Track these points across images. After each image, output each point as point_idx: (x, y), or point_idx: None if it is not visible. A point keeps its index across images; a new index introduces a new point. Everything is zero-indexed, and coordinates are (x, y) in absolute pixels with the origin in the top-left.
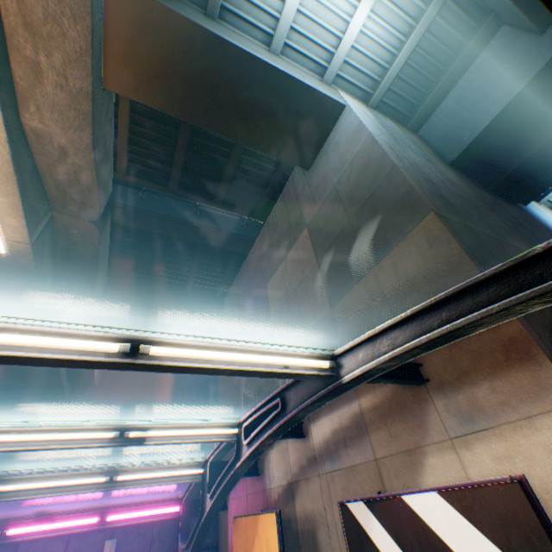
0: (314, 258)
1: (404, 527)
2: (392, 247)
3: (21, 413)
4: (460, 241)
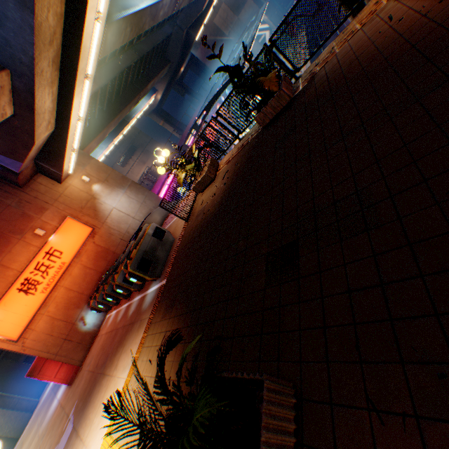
0: (229, 10)
1: (258, 32)
2: (246, 5)
3: (160, 117)
4: (253, 2)
